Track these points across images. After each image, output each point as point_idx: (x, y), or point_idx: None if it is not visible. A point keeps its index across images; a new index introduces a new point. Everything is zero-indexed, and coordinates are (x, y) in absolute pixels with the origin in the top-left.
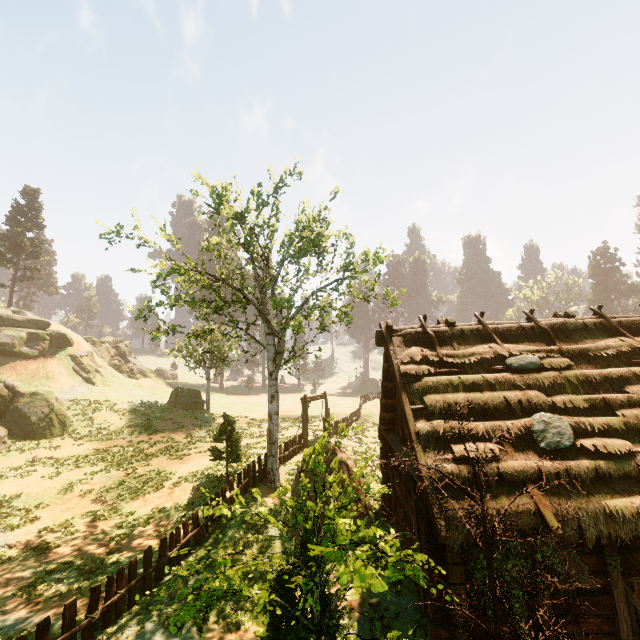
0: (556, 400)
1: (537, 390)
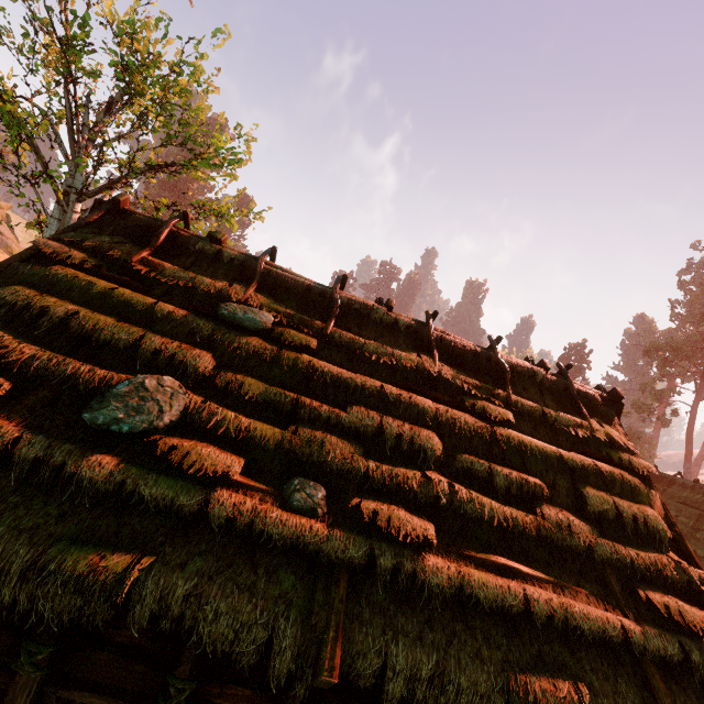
0: (224, 374)
1: (218, 354)
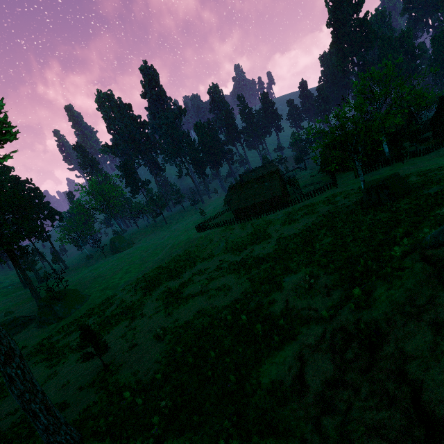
0: None
1: None
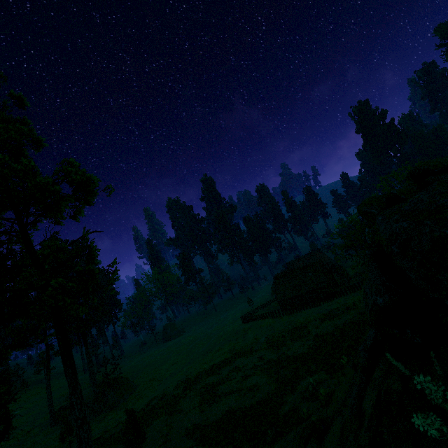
0: None
1: None
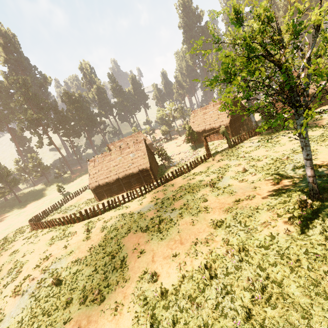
0: None
1: None
